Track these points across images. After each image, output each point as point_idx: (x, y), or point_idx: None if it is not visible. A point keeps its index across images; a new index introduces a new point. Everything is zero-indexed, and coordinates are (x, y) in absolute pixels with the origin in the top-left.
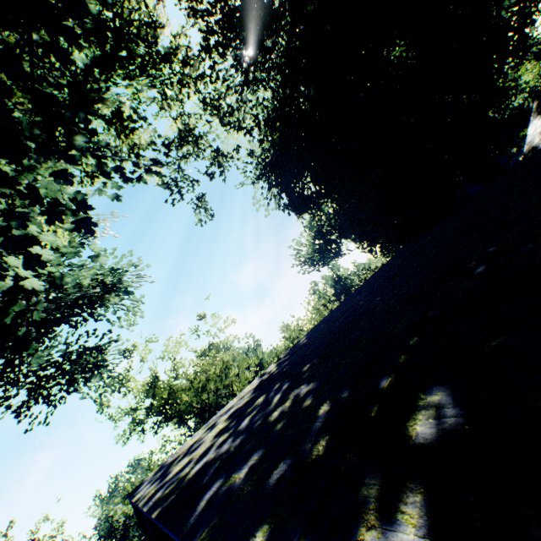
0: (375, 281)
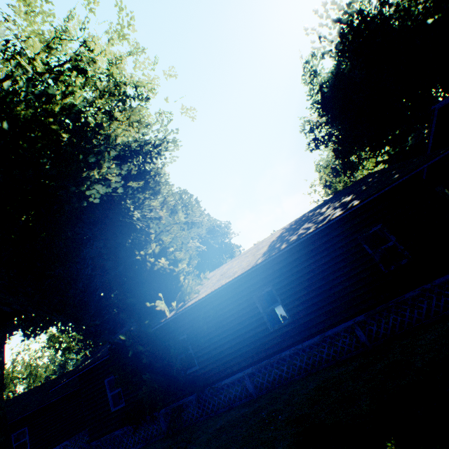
0: (27, 394)
